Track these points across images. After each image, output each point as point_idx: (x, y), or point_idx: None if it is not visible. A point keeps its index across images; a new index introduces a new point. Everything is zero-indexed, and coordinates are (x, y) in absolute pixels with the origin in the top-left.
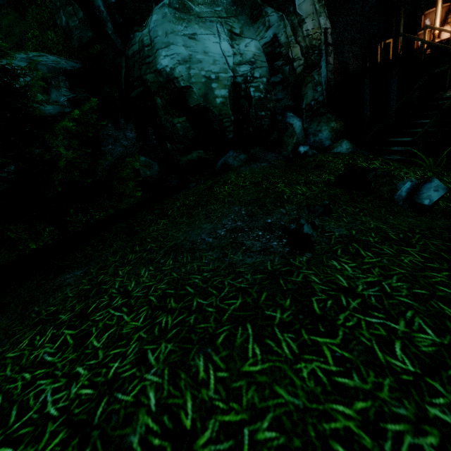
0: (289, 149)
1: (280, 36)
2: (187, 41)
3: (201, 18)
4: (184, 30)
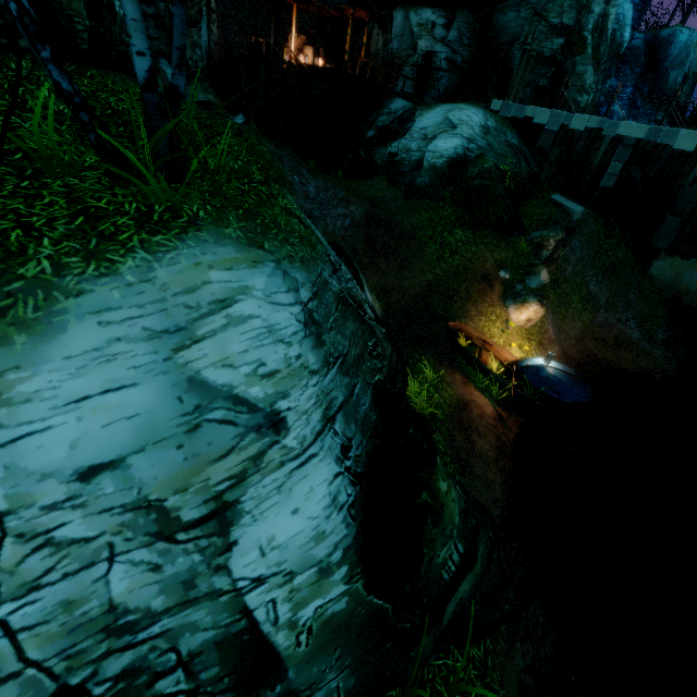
0: None
1: None
2: None
3: None
4: None
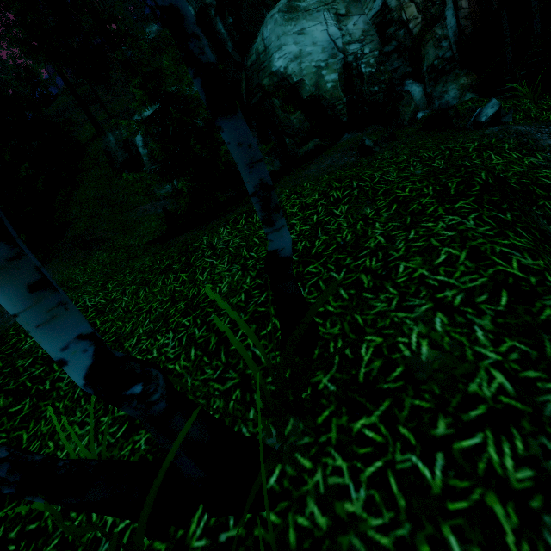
0: (407, 119)
1: (390, 2)
2: (296, 39)
3: (307, 12)
4: (293, 29)
